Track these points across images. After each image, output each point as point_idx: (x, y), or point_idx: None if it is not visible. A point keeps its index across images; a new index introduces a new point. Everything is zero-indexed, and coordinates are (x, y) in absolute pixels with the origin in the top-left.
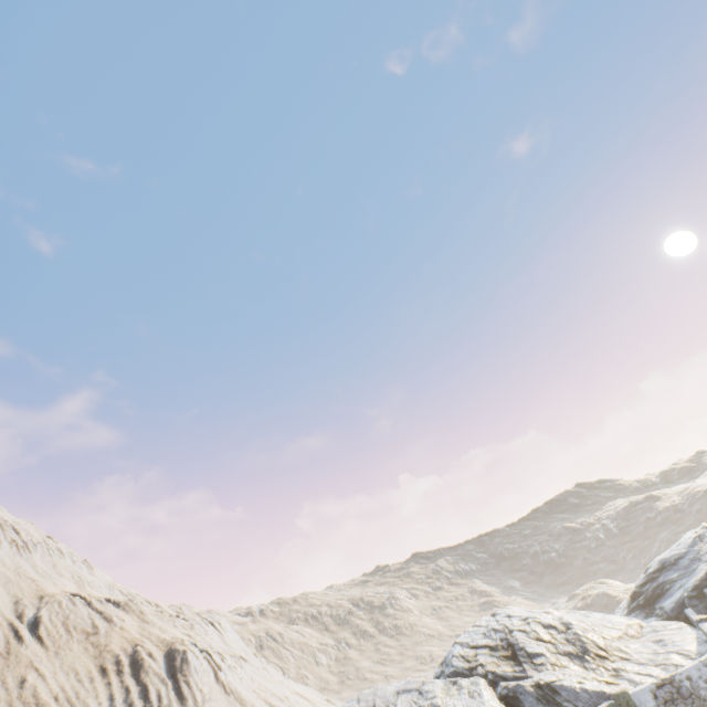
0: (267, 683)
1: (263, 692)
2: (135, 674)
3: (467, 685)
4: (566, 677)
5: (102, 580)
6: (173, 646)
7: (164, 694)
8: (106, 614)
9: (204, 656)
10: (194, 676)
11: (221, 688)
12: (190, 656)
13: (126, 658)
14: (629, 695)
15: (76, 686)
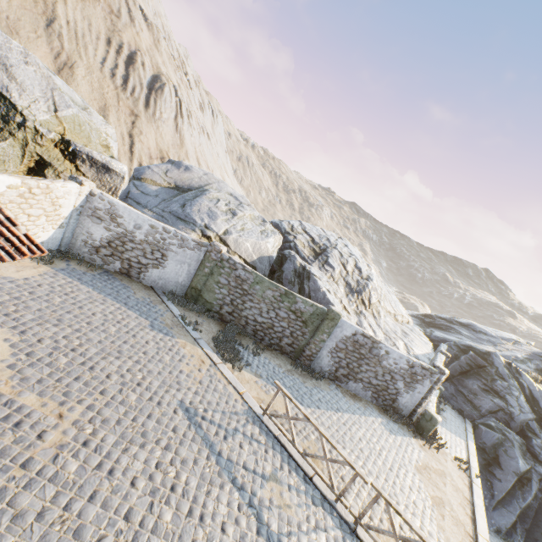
0: (210, 157)
1: (200, 154)
2: (127, 64)
3: (268, 229)
4: (325, 283)
5: (153, 2)
6: (161, 76)
7: (137, 91)
8: (132, 14)
9: (176, 101)
10: (162, 103)
11: (174, 125)
12: (166, 90)
13: (127, 51)
14: (339, 318)
15: (86, 31)
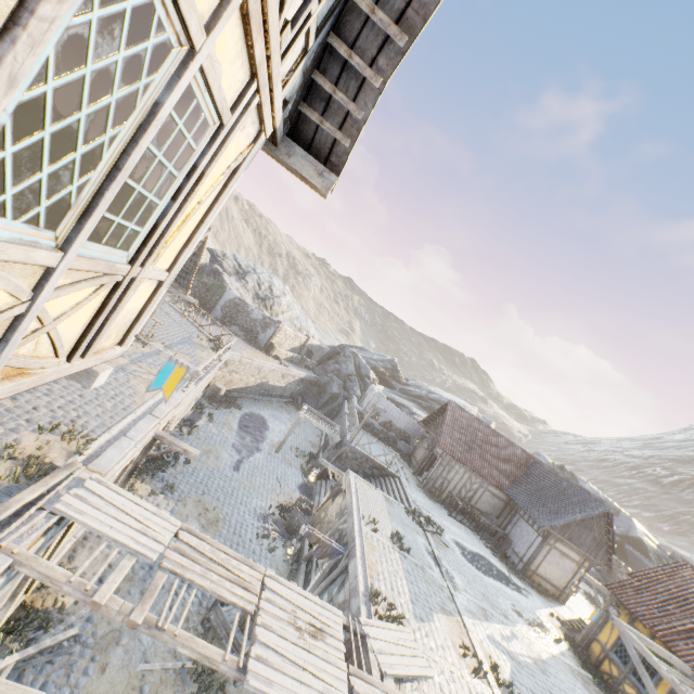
0: None
1: None
2: None
3: None
4: (232, 282)
5: None
6: None
7: None
8: None
9: None
10: None
11: None
12: None
13: None
14: (226, 288)
15: None
